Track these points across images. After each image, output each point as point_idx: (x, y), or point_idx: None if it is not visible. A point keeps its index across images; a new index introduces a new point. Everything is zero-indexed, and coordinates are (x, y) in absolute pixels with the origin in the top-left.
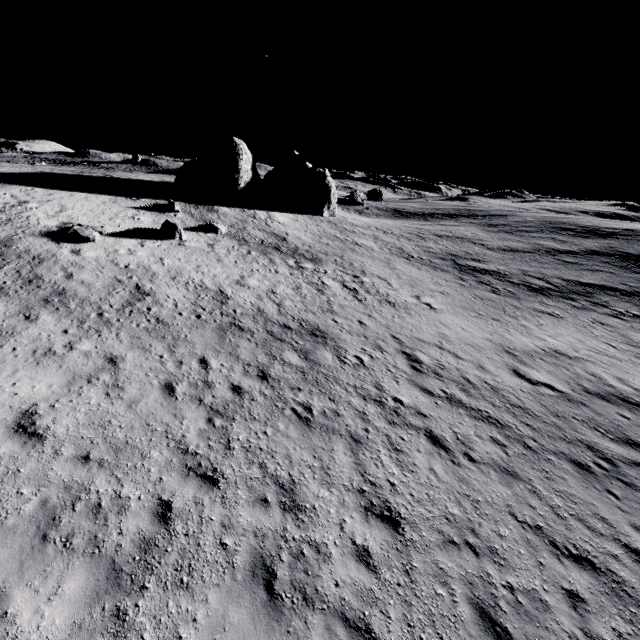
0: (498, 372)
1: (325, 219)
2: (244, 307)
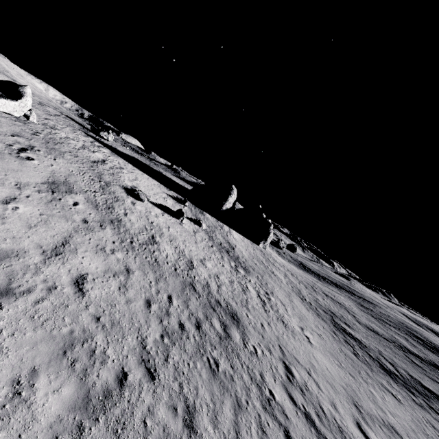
0: (345, 417)
1: (259, 248)
2: (200, 277)
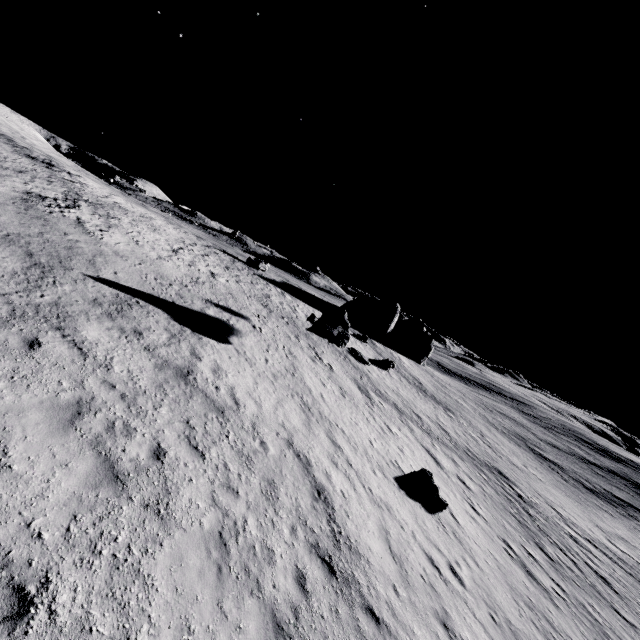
0: (601, 537)
1: (423, 368)
2: (459, 442)
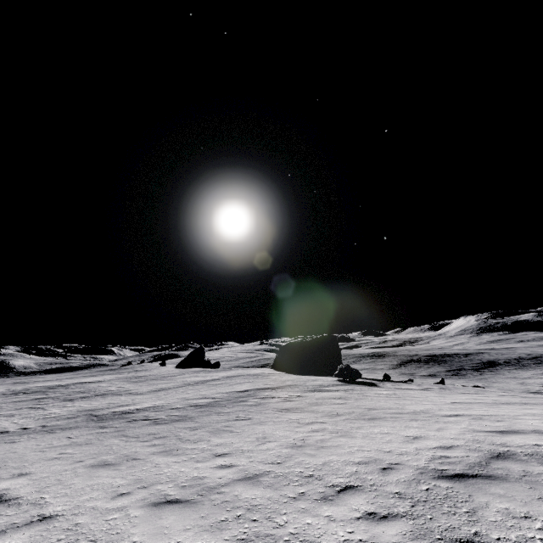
0: (541, 387)
1: None
2: None
